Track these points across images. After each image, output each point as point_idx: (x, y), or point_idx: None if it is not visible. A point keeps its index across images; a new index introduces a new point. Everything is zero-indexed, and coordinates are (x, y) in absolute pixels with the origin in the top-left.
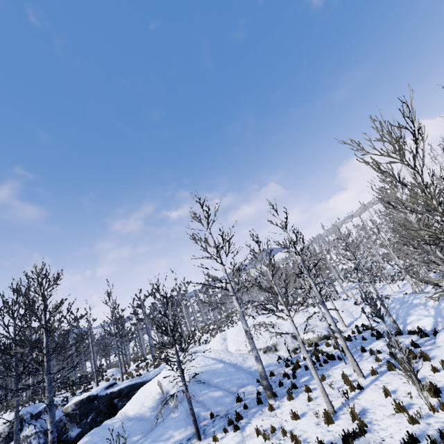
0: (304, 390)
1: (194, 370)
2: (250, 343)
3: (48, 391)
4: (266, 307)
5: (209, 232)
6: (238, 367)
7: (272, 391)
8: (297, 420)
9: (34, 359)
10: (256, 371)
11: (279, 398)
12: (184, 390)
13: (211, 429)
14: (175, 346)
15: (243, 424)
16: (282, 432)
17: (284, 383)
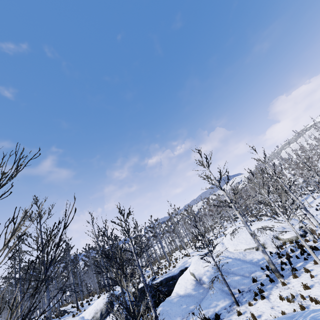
0: (303, 271)
1: (213, 263)
2: (256, 241)
3: (142, 277)
4: (268, 215)
5: (209, 171)
6: (242, 260)
7: (279, 273)
8: (309, 290)
9: (126, 259)
10: (257, 262)
11: (286, 277)
12: (220, 274)
13: (243, 299)
14: (207, 246)
15: (266, 295)
16: (300, 297)
17: (284, 268)
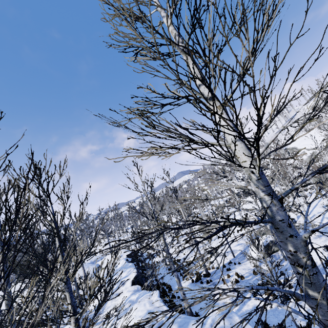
0: None
1: None
2: None
3: None
4: None
5: None
6: None
7: None
8: None
9: None
10: None
11: None
12: None
13: None
14: None
15: None
16: None
17: None
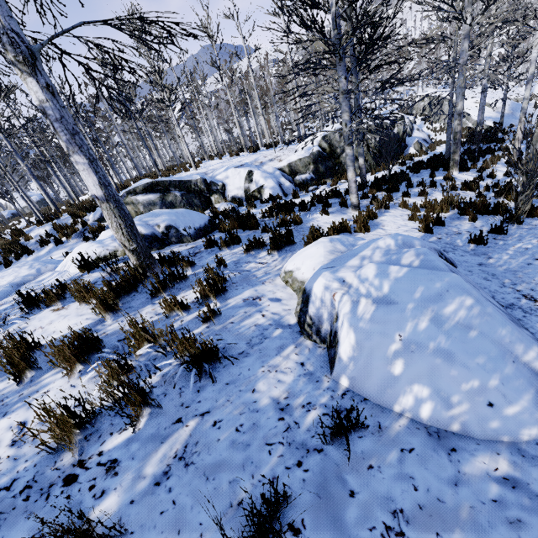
0: None
1: None
2: None
3: None
4: None
5: None
6: None
7: None
8: None
9: None
10: None
11: None
12: None
13: None
14: None
15: None
16: None
17: None
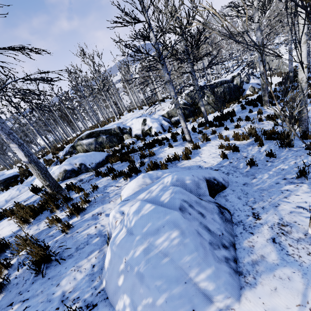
0: None
1: None
2: None
3: None
4: None
5: None
6: None
7: None
8: None
9: None
10: None
11: None
12: None
13: None
14: None
15: None
16: None
17: None
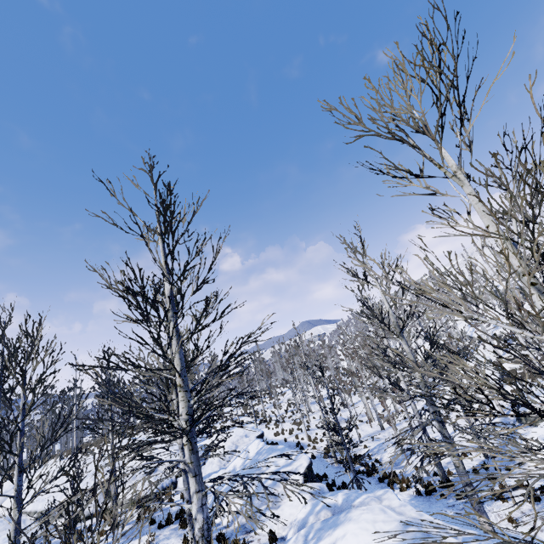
0: None
1: None
2: None
3: None
4: None
5: None
6: None
7: None
8: None
9: None
10: None
11: None
12: None
13: None
14: None
15: None
16: None
17: None
